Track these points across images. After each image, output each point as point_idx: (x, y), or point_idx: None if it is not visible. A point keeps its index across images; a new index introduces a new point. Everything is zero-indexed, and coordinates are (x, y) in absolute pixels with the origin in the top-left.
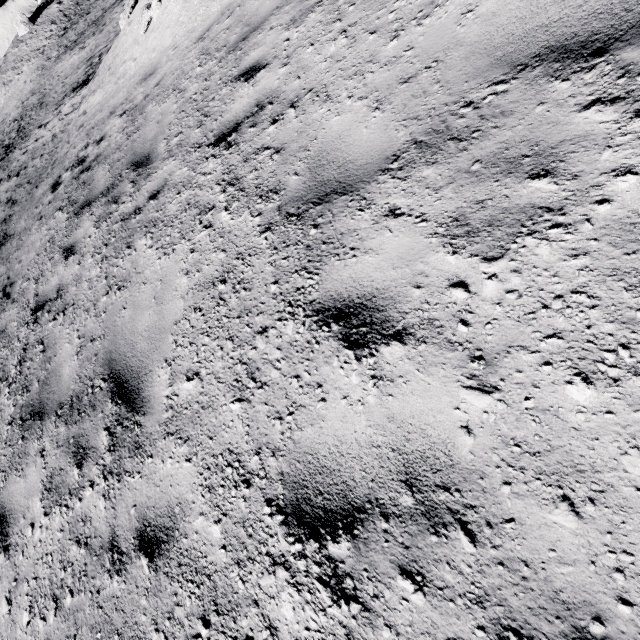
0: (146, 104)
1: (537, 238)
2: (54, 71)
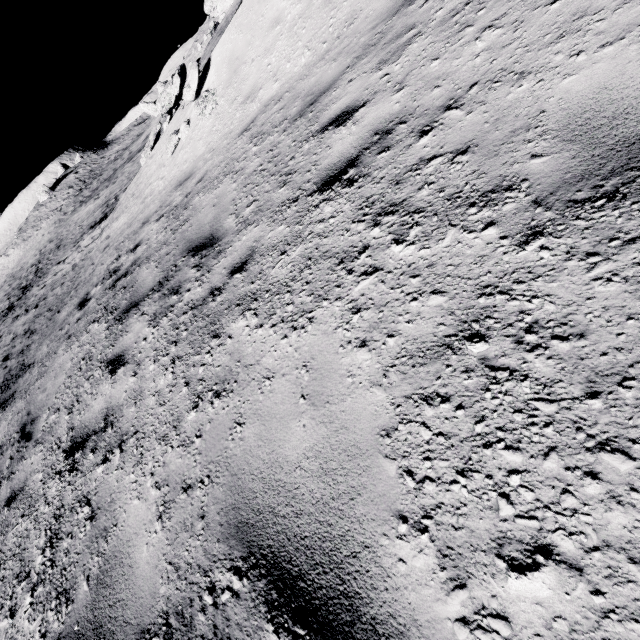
0: (190, 199)
1: None
2: (71, 221)
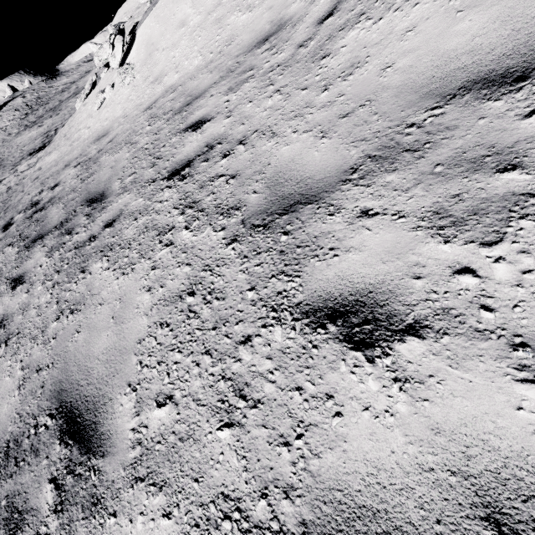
0: (100, 156)
1: (532, 220)
2: (14, 142)
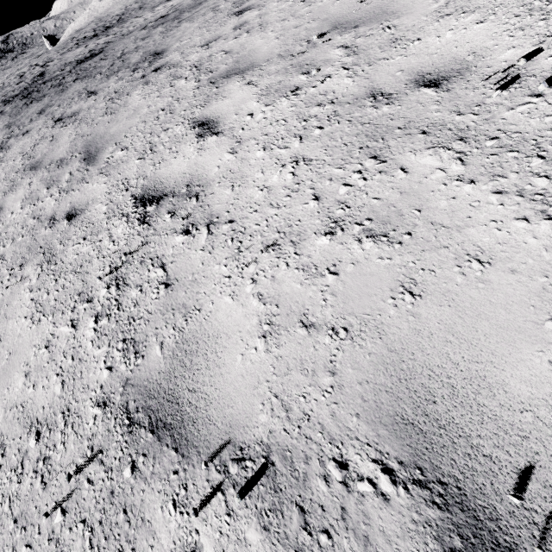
0: None
1: None
2: None
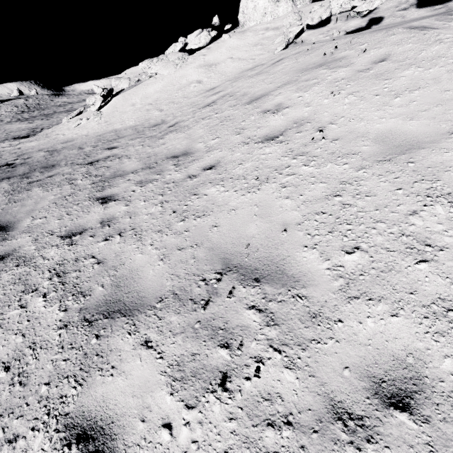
0: (62, 150)
1: (151, 183)
2: (3, 127)
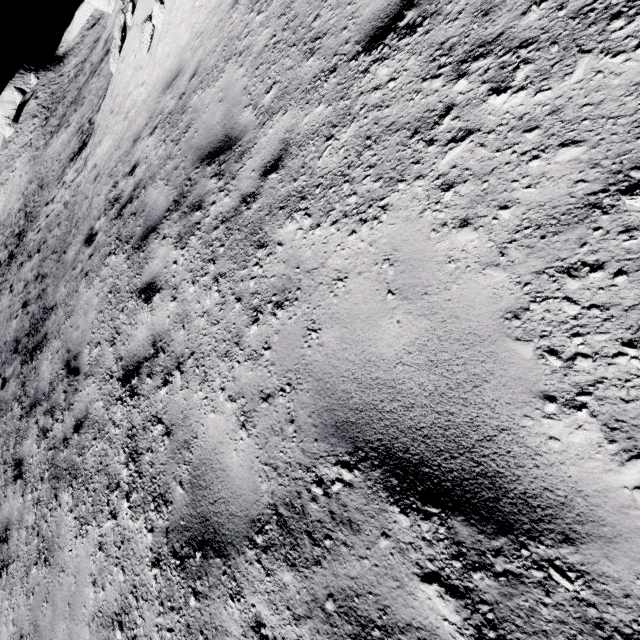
0: (186, 100)
1: None
2: (46, 156)
